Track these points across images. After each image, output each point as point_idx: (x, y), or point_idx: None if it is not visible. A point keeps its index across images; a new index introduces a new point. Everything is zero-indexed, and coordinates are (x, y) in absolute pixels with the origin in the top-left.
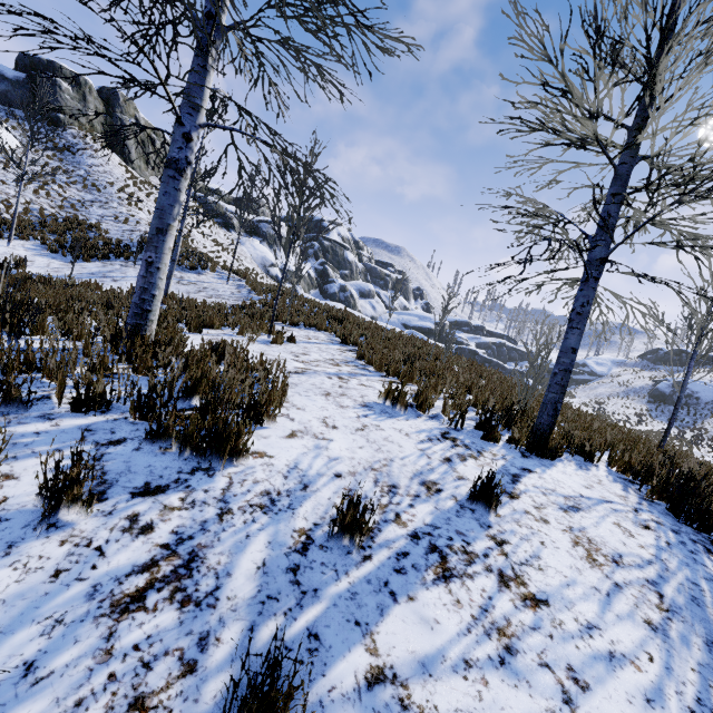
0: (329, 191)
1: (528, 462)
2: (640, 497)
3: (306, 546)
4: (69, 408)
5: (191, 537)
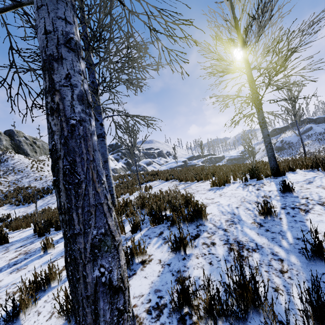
0: (150, 122)
1: (279, 179)
2: (321, 172)
3: (260, 224)
4: (128, 234)
5: (228, 239)
